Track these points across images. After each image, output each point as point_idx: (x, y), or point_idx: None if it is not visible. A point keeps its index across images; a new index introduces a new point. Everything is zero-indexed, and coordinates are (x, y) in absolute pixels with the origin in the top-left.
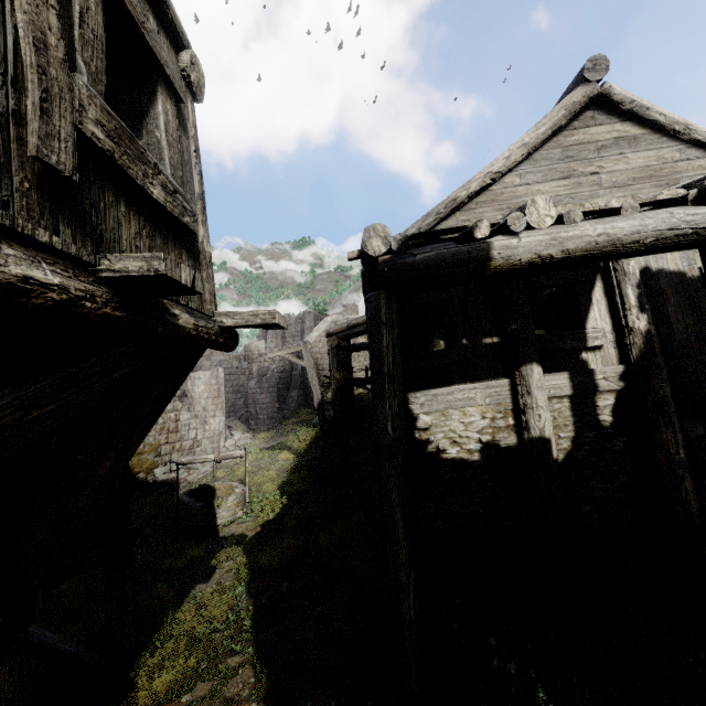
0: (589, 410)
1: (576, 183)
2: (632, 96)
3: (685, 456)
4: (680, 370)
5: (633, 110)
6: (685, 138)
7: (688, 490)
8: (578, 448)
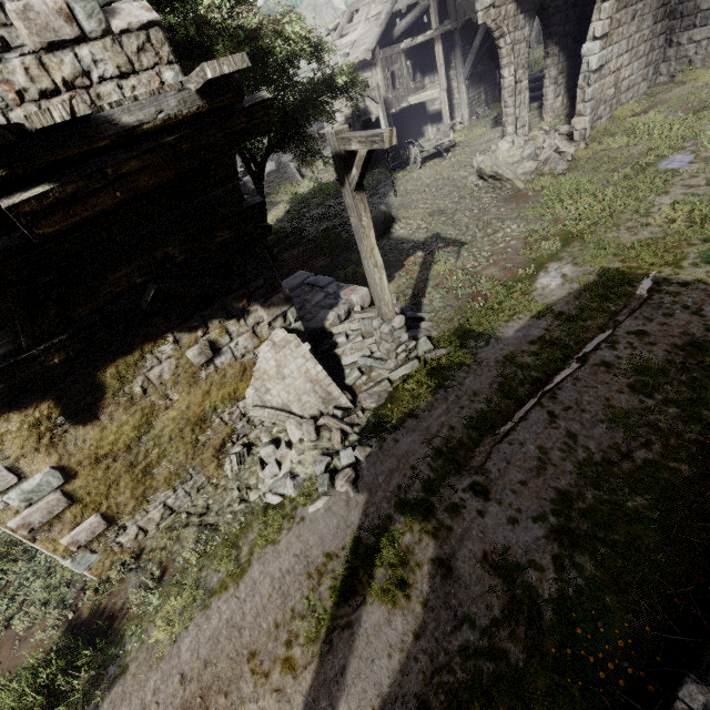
0: None
1: None
2: None
3: None
4: None
5: None
6: None
7: None
8: None
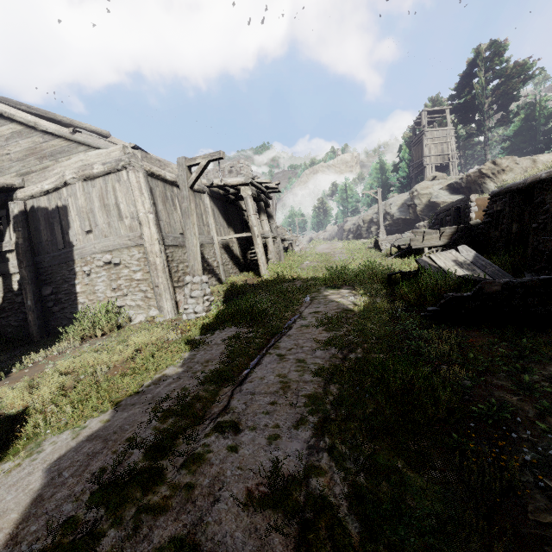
0: (10, 283)
1: (2, 160)
2: (5, 109)
3: (32, 304)
4: (42, 261)
5: (10, 117)
6: (40, 130)
7: (31, 320)
8: (5, 302)
